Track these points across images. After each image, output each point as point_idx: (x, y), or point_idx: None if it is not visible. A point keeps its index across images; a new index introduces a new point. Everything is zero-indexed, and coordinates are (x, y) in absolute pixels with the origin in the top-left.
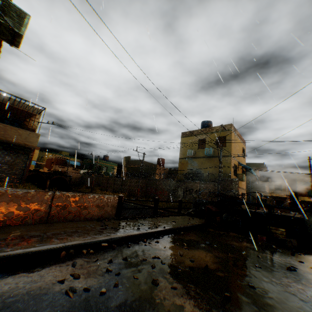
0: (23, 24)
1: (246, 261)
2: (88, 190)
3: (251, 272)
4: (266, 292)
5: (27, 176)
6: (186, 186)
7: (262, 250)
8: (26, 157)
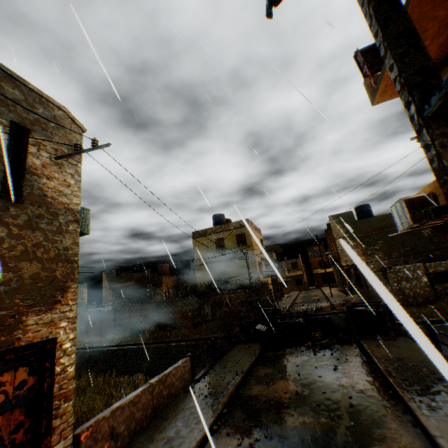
0: (87, 221)
1: (312, 375)
2: None
3: (319, 382)
4: (332, 392)
5: None
6: (213, 301)
7: (315, 359)
8: None
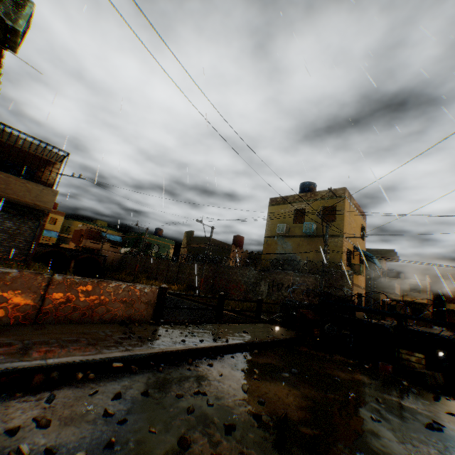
0: (22, 14)
1: (356, 408)
2: (129, 278)
3: (363, 430)
4: None
5: (35, 252)
6: (273, 279)
7: (385, 388)
8: (36, 223)
